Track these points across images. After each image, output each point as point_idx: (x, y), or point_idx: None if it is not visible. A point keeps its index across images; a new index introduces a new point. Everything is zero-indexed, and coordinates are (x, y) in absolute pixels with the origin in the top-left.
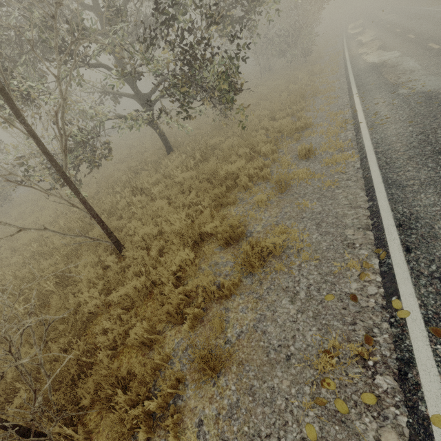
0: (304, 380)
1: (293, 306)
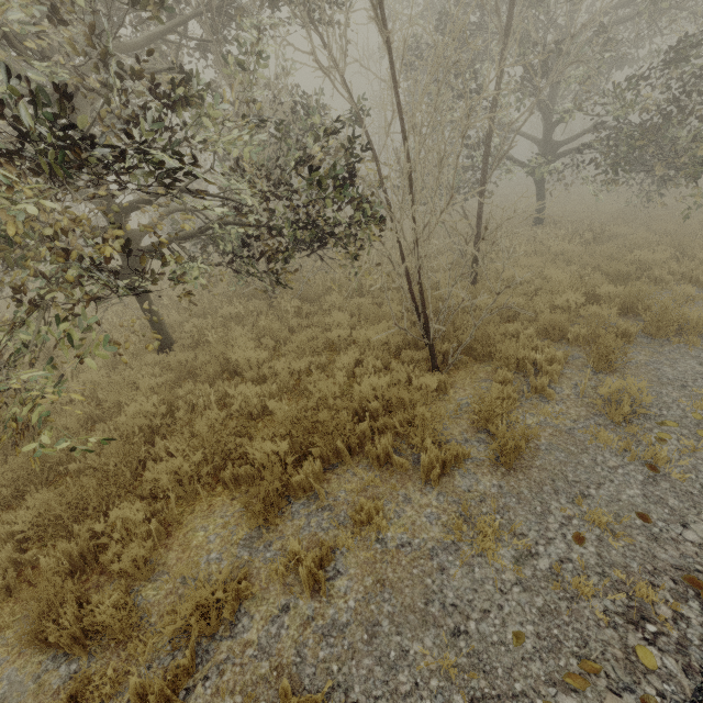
0: (698, 398)
1: (700, 366)
